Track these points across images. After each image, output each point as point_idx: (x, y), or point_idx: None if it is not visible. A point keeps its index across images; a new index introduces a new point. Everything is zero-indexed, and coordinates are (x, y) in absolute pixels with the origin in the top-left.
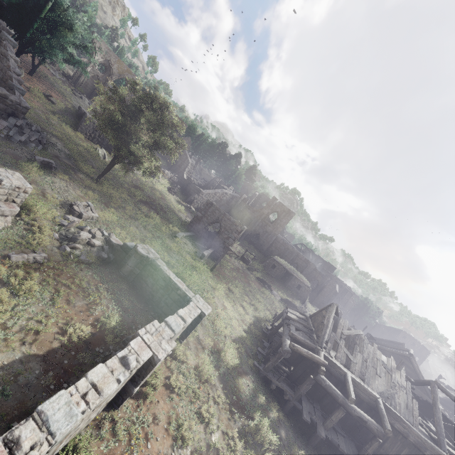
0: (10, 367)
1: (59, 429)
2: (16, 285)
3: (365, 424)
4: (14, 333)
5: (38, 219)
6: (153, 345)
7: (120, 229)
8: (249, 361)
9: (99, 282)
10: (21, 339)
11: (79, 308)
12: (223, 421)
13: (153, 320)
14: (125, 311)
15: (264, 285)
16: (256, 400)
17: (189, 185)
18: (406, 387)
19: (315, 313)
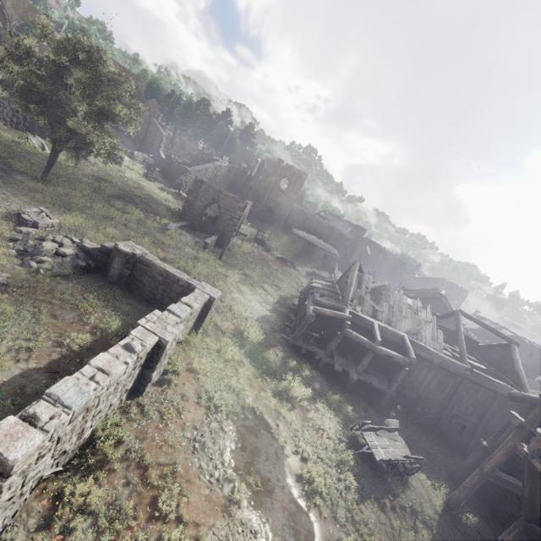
0: (12, 383)
1: (73, 403)
2: None
3: (392, 359)
4: (3, 354)
5: None
6: (157, 331)
7: (94, 232)
8: (275, 335)
9: (85, 292)
10: (14, 358)
11: (70, 320)
12: (255, 388)
13: (154, 311)
14: (126, 315)
15: (286, 263)
16: (287, 365)
17: (171, 165)
18: (431, 322)
19: (341, 277)
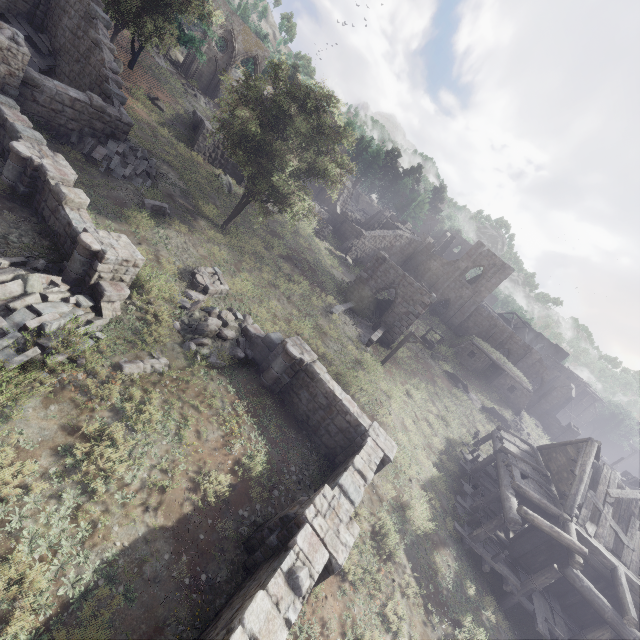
0: (132, 552)
1: None
2: (132, 413)
3: None
4: (134, 494)
5: (153, 300)
6: (328, 537)
7: (257, 305)
8: (446, 522)
9: (235, 397)
10: (143, 502)
11: (213, 443)
12: (417, 628)
13: (323, 487)
14: (272, 444)
15: (455, 383)
16: (462, 592)
17: (344, 223)
18: None
19: (550, 445)
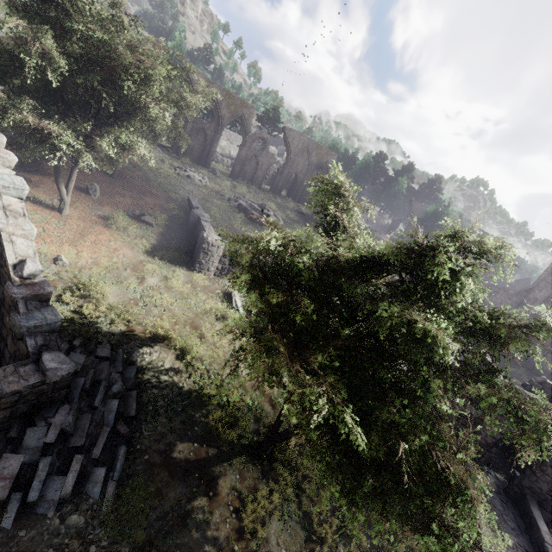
0: None
1: None
2: None
3: None
4: None
5: None
6: None
7: None
8: None
9: None
10: None
11: None
12: None
13: None
14: None
15: None
16: None
17: None
18: None
19: None
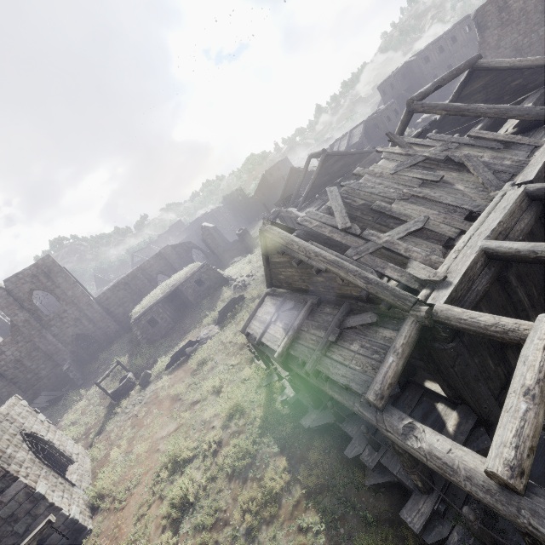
0: None
1: None
2: None
3: None
4: None
5: None
6: None
7: None
8: None
9: None
10: None
11: None
12: None
13: None
14: None
15: (186, 355)
16: None
17: None
18: (444, 141)
19: (267, 276)
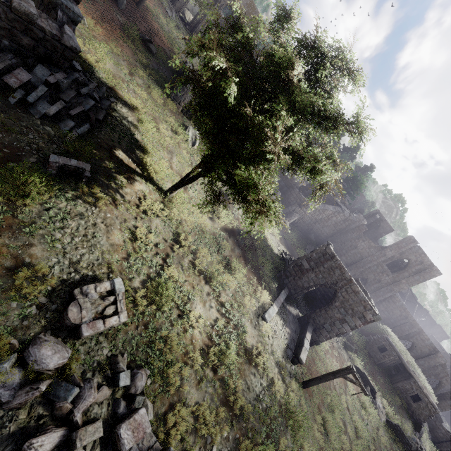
0: None
1: None
2: None
3: None
4: None
5: None
6: None
7: (169, 326)
8: None
9: None
10: None
11: None
12: None
13: None
14: None
15: (364, 384)
16: None
17: (291, 188)
18: None
19: None
